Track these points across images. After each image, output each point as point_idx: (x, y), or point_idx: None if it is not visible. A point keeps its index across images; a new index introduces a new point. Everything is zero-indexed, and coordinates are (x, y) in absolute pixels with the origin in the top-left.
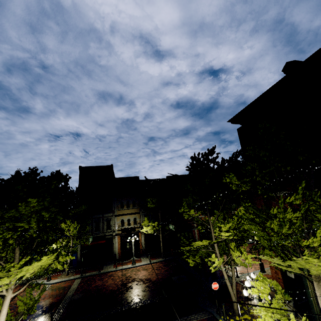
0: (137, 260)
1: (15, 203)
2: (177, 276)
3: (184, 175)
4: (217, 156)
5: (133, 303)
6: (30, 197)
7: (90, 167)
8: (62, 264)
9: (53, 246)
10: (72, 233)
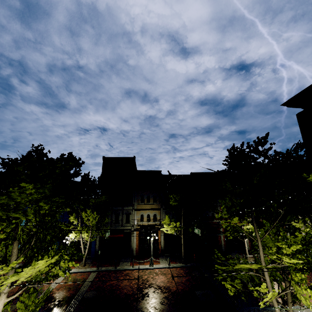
0: (155, 261)
1: (11, 187)
2: (202, 290)
3: (220, 171)
4: (271, 147)
5: None
6: (35, 182)
7: (113, 157)
8: (65, 270)
9: (73, 234)
10: (92, 224)
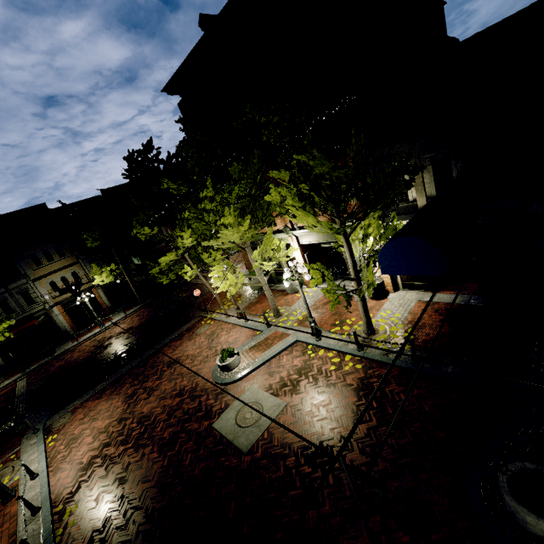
0: (105, 321)
1: None
2: (165, 309)
3: (125, 187)
4: (158, 153)
5: (119, 351)
6: None
7: None
8: (1, 335)
9: None
10: None
